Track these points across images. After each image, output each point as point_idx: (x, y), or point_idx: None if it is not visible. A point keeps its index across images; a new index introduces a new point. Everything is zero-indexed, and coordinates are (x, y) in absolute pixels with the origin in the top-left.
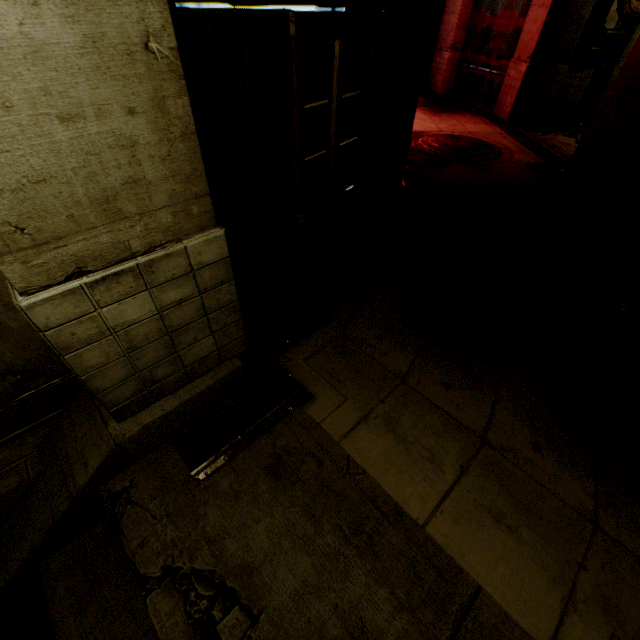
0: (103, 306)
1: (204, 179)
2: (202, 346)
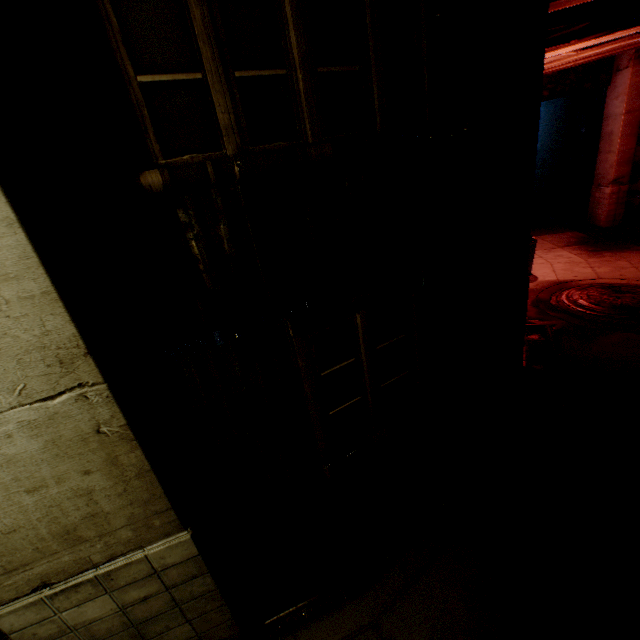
0: (63, 609)
1: (165, 498)
2: (177, 632)
